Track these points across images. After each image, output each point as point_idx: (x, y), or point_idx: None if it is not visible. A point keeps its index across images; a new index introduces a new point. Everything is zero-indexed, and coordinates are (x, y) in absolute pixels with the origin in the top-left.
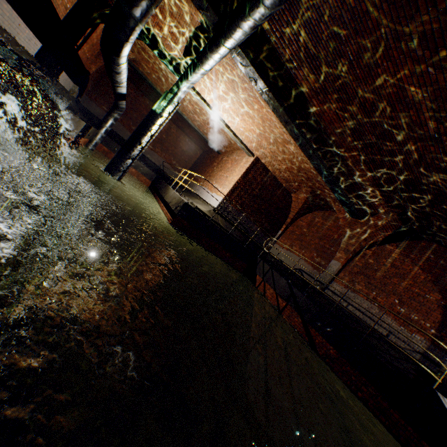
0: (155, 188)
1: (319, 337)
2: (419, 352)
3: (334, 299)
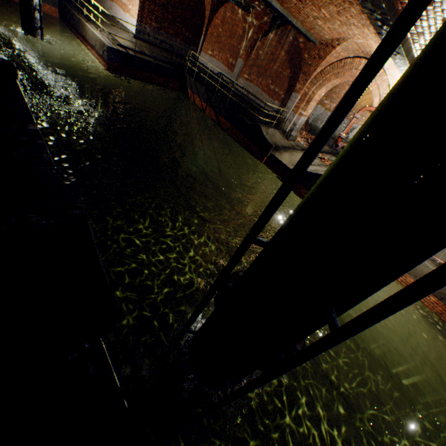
0: (68, 21)
1: (223, 120)
2: (276, 111)
3: (240, 92)
